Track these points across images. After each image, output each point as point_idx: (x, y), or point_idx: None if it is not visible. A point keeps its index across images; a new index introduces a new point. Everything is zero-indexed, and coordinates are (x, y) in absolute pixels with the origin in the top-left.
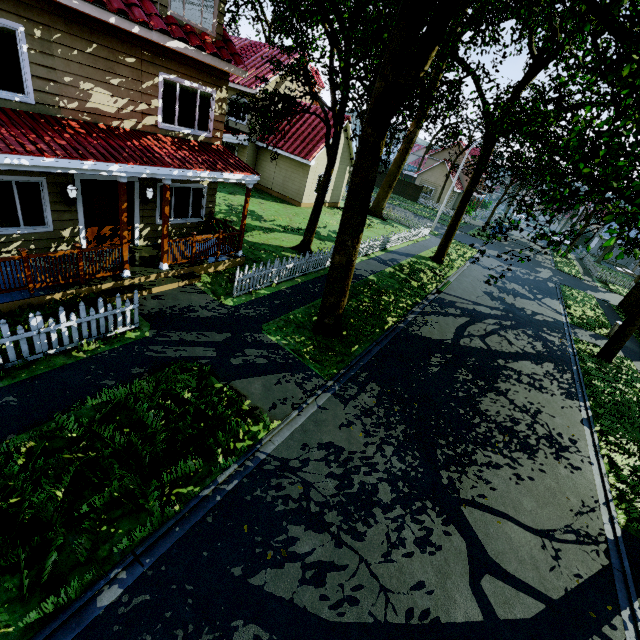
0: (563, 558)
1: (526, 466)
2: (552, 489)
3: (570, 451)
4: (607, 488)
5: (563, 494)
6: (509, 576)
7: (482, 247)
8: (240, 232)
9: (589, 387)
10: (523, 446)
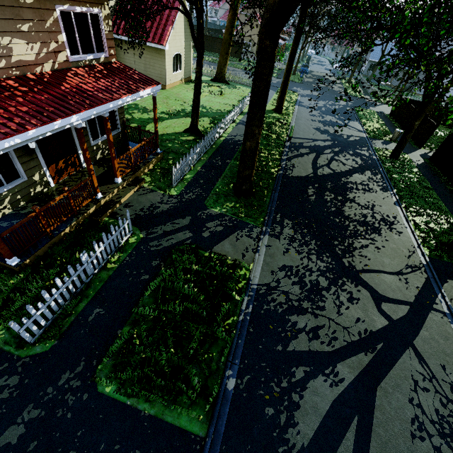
0: (409, 282)
1: (379, 241)
2: (394, 249)
3: (395, 224)
4: (417, 238)
5: (399, 249)
6: (391, 299)
7: (299, 89)
8: (155, 134)
9: (392, 180)
10: (373, 230)
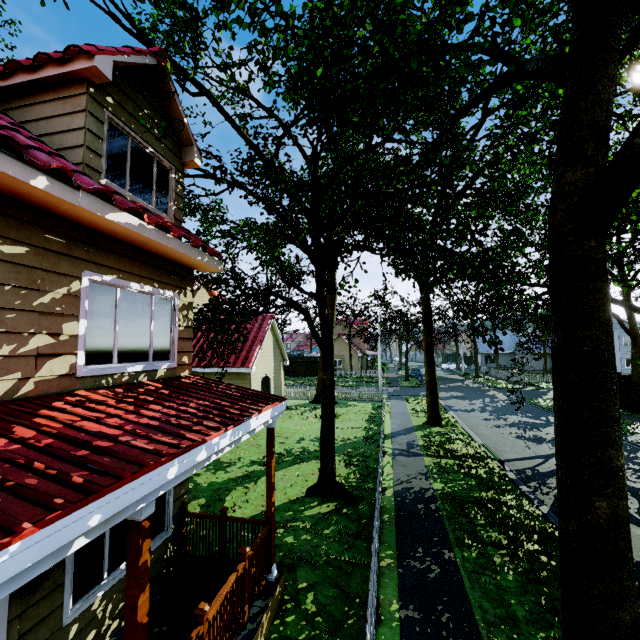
0: None
1: None
2: None
3: None
4: None
5: None
6: None
7: None
8: (268, 524)
9: None
10: None
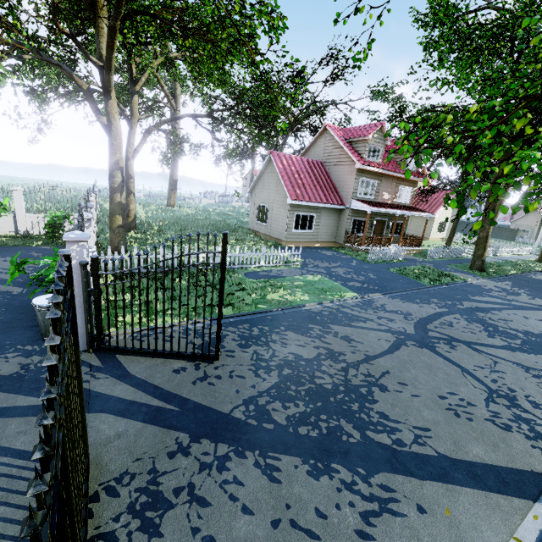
0: None
1: None
2: None
3: None
4: None
5: None
6: None
7: None
8: (421, 238)
9: None
10: None
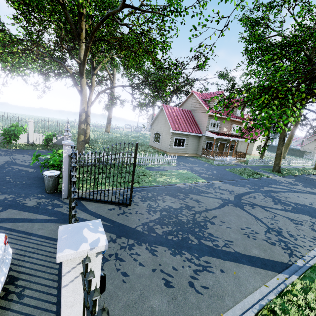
0: None
1: None
2: None
3: None
4: None
5: None
6: None
7: None
8: (245, 153)
9: None
10: None
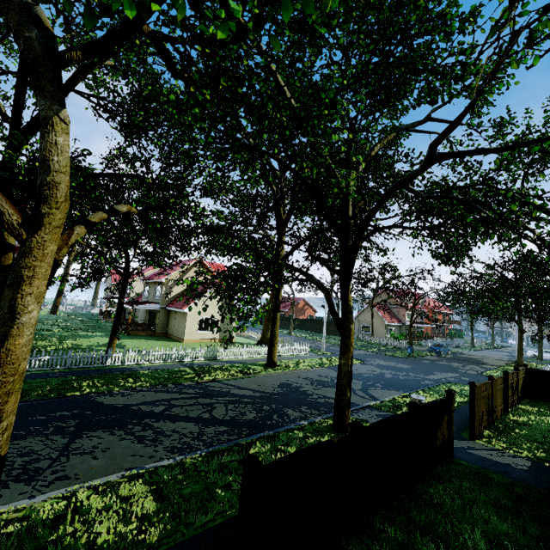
0: None
1: None
2: None
3: (31, 483)
4: None
5: None
6: None
7: (378, 360)
8: None
9: (238, 447)
10: None
